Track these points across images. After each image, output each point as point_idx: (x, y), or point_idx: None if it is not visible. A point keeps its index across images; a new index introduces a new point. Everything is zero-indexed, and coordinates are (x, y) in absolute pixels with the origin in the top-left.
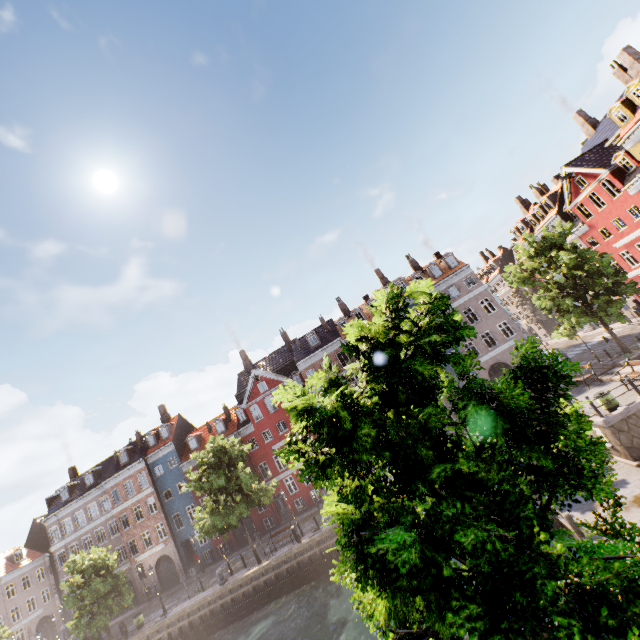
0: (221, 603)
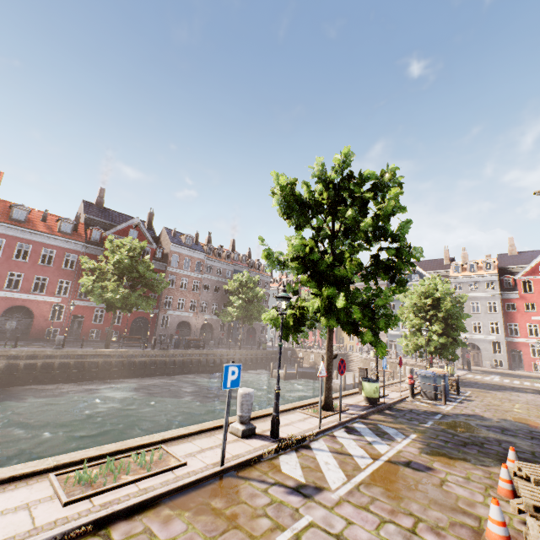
0: (62, 361)
